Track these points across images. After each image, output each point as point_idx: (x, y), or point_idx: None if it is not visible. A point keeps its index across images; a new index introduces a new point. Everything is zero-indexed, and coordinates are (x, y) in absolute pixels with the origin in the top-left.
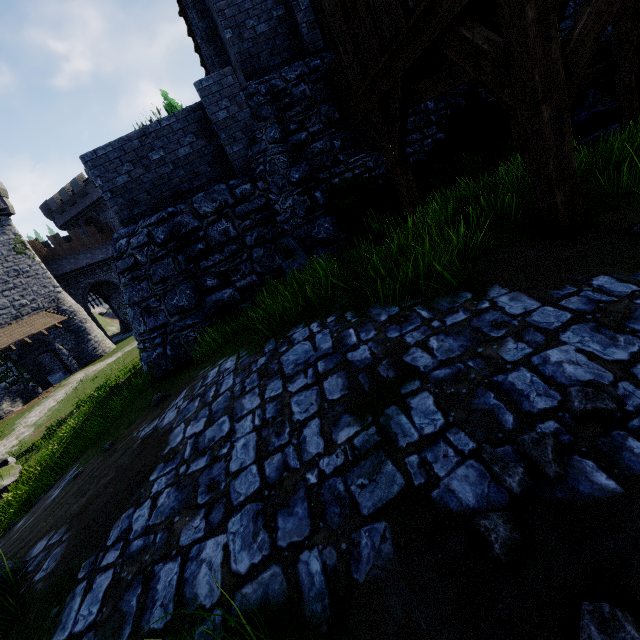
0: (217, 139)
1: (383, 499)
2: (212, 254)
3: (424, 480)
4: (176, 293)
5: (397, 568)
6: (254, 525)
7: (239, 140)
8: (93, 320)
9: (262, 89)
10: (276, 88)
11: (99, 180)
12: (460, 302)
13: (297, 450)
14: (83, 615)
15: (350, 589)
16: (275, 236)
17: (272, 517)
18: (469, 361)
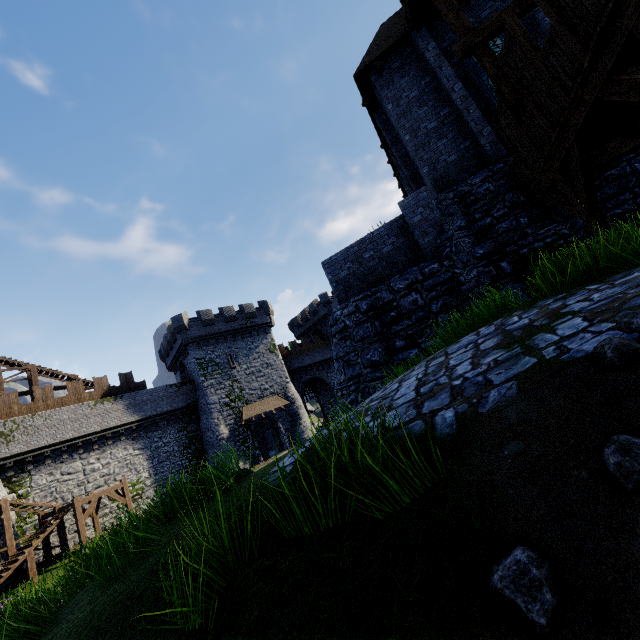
0: (412, 236)
1: (515, 373)
2: (402, 320)
3: (556, 354)
4: (370, 350)
5: (517, 397)
6: (406, 409)
7: (429, 233)
8: (305, 409)
9: (450, 195)
10: (462, 192)
11: (330, 275)
12: (637, 269)
13: (448, 376)
14: (288, 461)
15: (475, 417)
16: (459, 303)
17: (420, 404)
18: (629, 291)
